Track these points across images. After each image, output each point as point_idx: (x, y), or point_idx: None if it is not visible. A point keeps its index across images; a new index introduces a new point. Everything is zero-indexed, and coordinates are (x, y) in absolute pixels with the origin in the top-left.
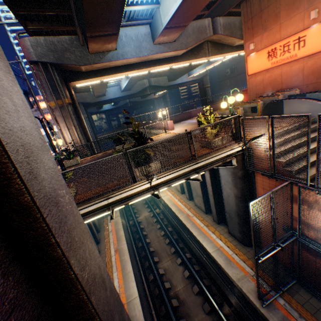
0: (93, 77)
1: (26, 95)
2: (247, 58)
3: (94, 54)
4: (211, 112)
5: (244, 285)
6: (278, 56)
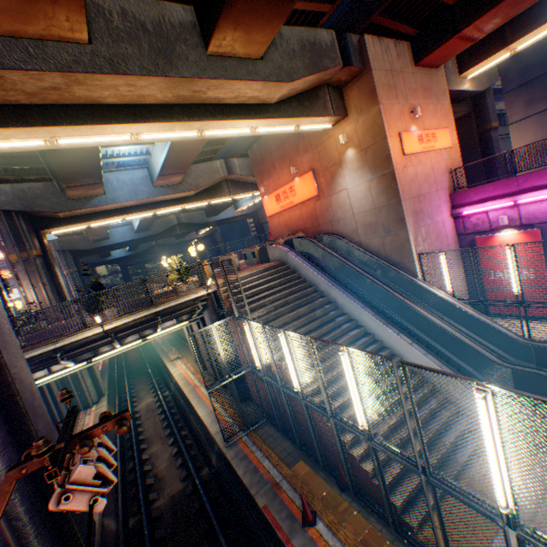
0: (76, 223)
1: None
2: (263, 200)
3: (76, 200)
4: None
5: (220, 435)
6: (283, 201)
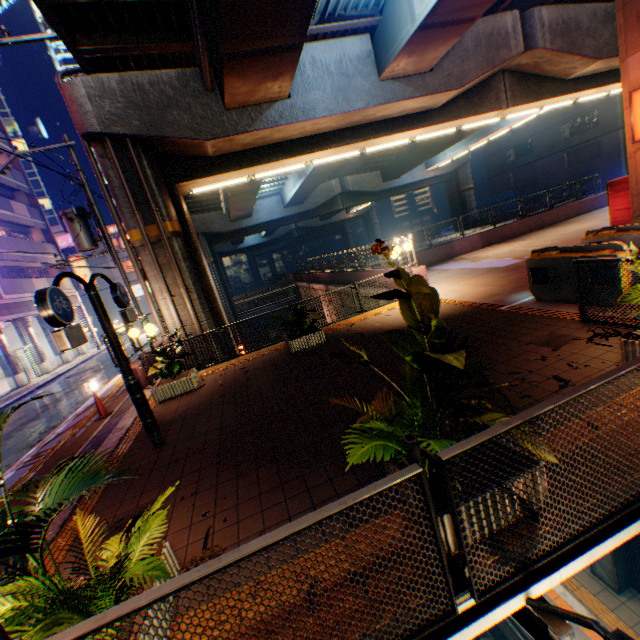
0: (232, 168)
1: (82, 219)
2: (633, 95)
3: (236, 111)
4: (501, 241)
5: None
6: None
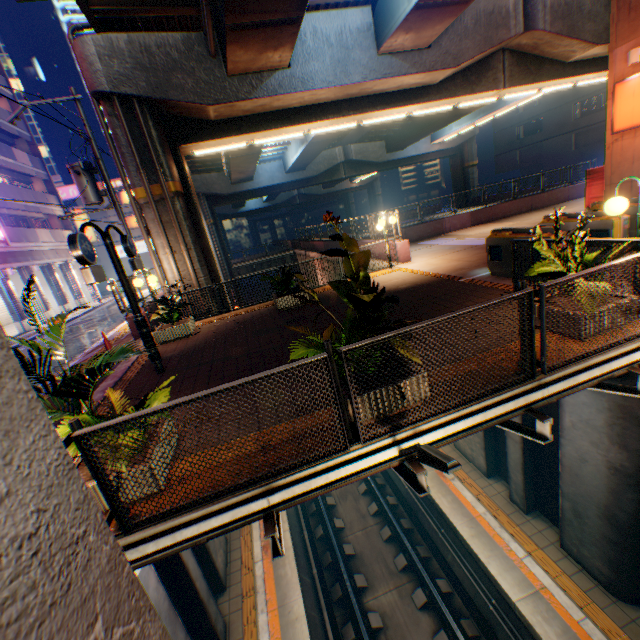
0: (232, 134)
1: (89, 173)
2: (616, 87)
3: (238, 78)
4: (490, 221)
5: None
6: None
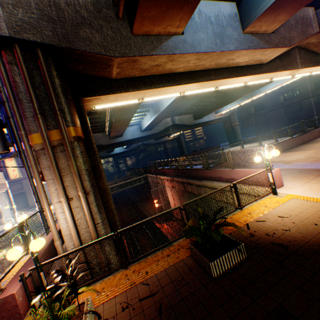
0: (130, 89)
1: None
2: None
3: (141, 37)
4: (283, 151)
5: None
6: None
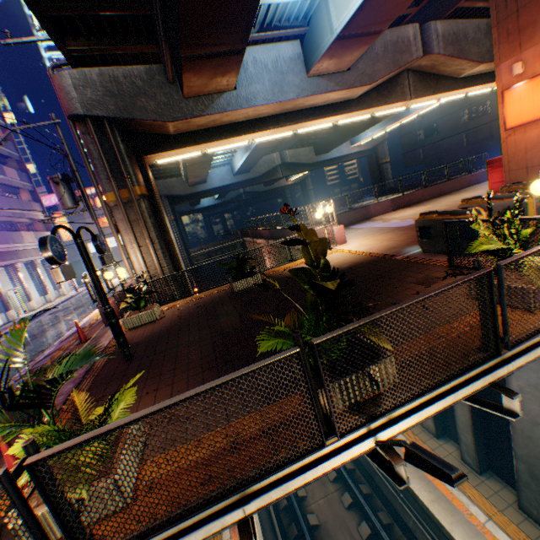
0: (189, 144)
1: (66, 183)
2: (504, 94)
3: (193, 99)
4: (408, 206)
5: None
6: None
